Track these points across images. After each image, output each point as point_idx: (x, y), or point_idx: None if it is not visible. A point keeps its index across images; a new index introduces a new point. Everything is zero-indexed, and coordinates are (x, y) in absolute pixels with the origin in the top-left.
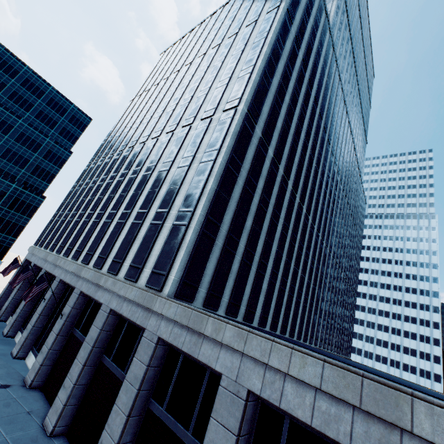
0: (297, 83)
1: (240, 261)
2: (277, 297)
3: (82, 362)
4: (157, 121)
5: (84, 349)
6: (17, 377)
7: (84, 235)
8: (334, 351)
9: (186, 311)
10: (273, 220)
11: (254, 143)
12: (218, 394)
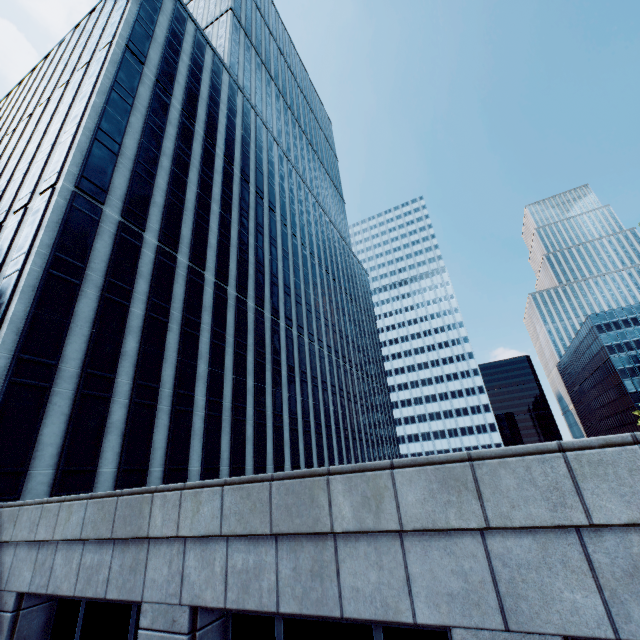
0: (181, 141)
1: (128, 405)
2: (232, 434)
3: None
4: None
5: None
6: None
7: None
8: None
9: None
10: (187, 330)
11: (107, 231)
12: None
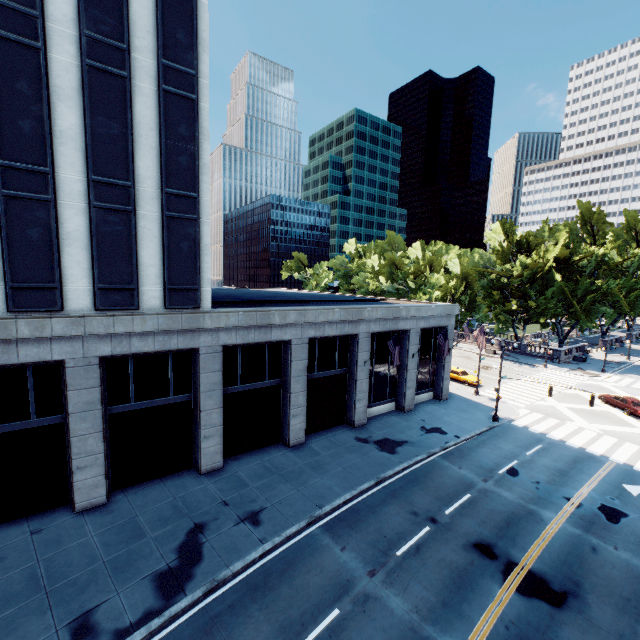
0: None
1: None
2: None
3: (97, 430)
4: None
5: (83, 420)
6: None
7: None
8: None
9: (251, 315)
10: None
11: None
12: (293, 350)
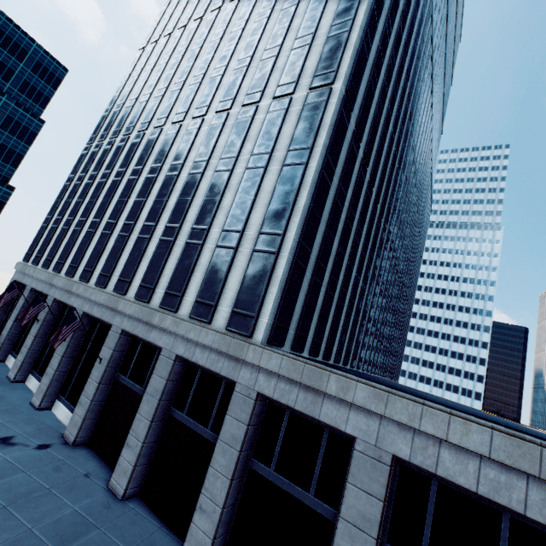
0: (394, 49)
1: (324, 293)
2: (351, 329)
3: (148, 418)
4: (196, 90)
5: (147, 402)
6: (53, 434)
7: (107, 253)
8: (387, 377)
9: (296, 365)
10: (356, 239)
11: (347, 138)
12: (354, 459)
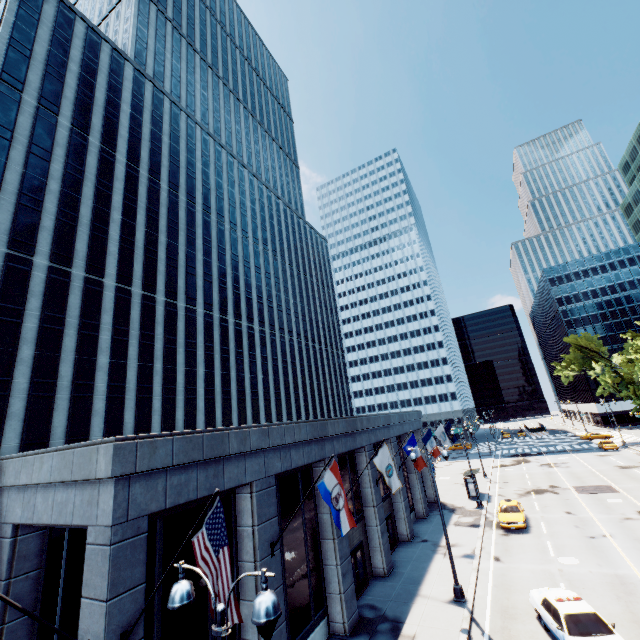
0: (72, 159)
1: (27, 398)
2: (136, 409)
3: None
4: None
5: None
6: None
7: None
8: None
9: None
10: (85, 332)
11: None
12: None
